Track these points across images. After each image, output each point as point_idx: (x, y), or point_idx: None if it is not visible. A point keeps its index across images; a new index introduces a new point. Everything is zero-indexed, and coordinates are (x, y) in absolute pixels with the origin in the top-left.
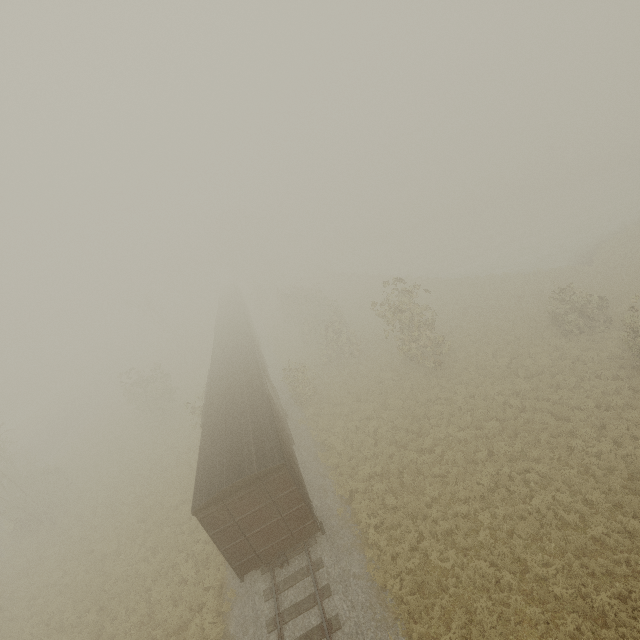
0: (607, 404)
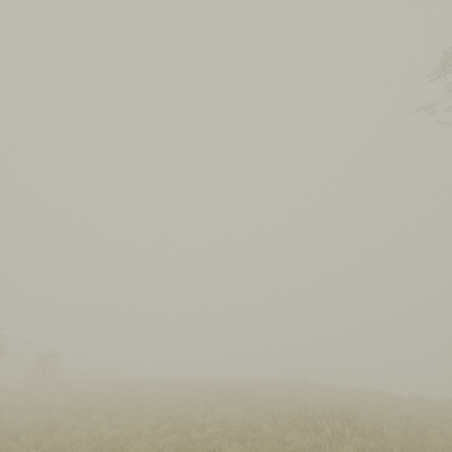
0: None
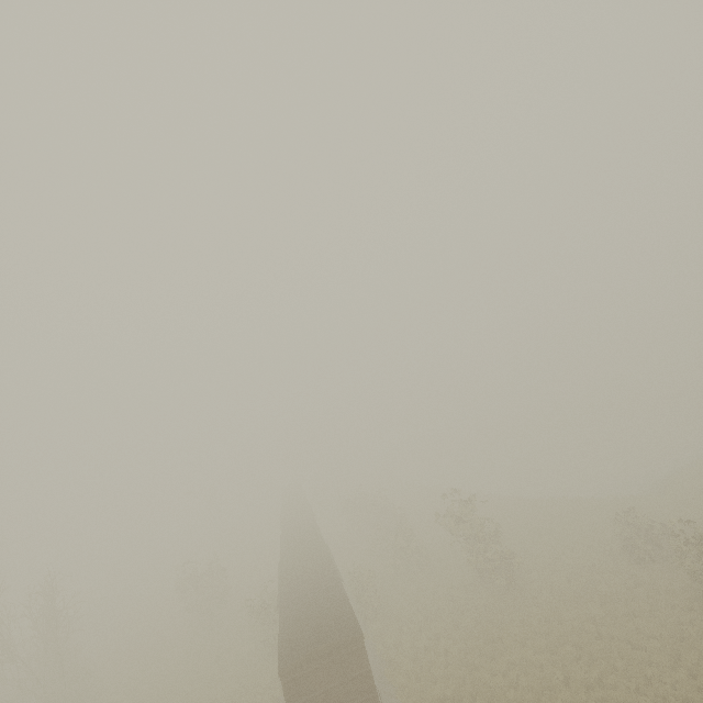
0: (682, 635)
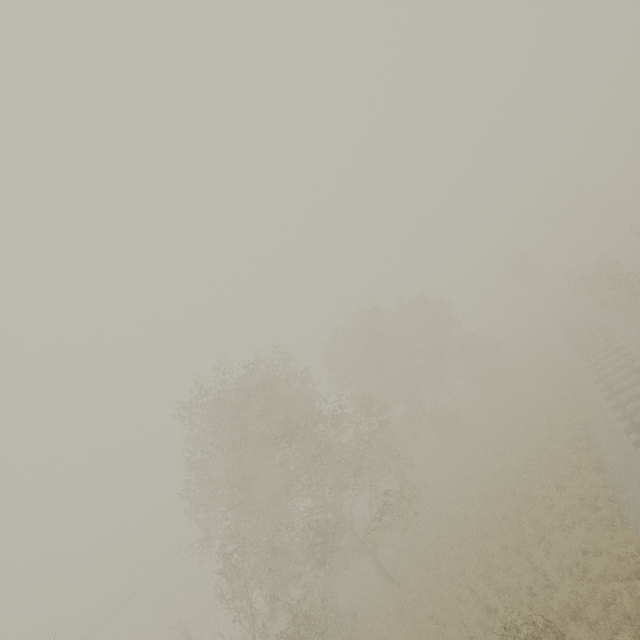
0: None
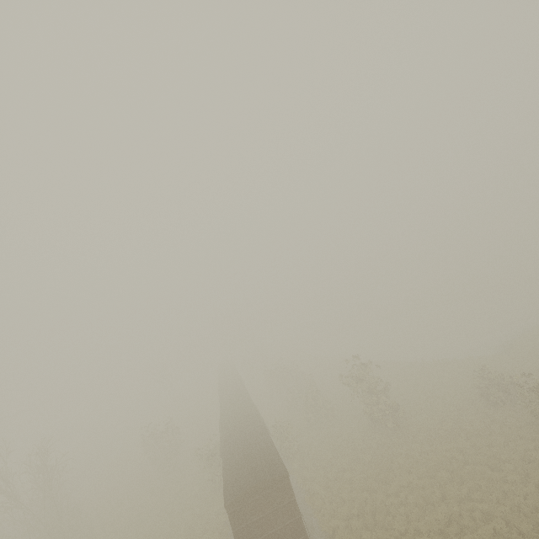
0: (529, 458)
